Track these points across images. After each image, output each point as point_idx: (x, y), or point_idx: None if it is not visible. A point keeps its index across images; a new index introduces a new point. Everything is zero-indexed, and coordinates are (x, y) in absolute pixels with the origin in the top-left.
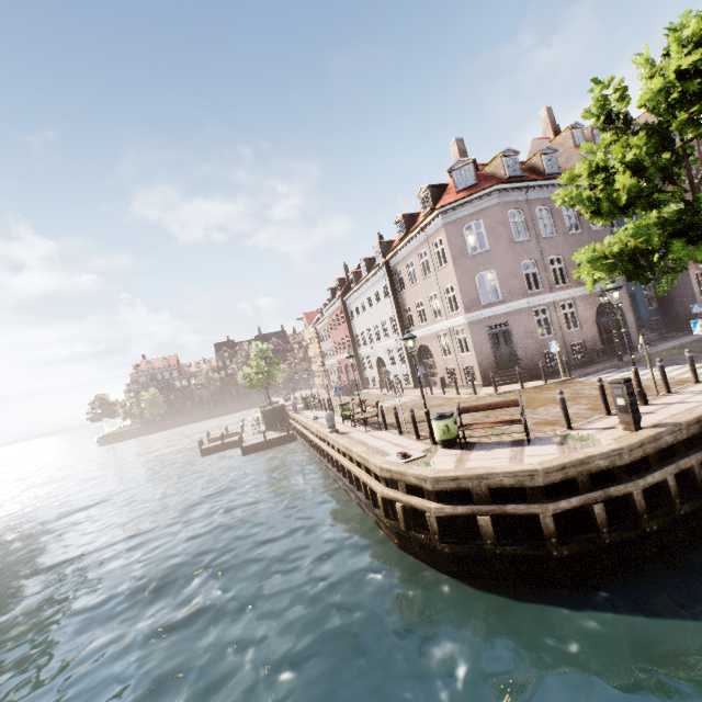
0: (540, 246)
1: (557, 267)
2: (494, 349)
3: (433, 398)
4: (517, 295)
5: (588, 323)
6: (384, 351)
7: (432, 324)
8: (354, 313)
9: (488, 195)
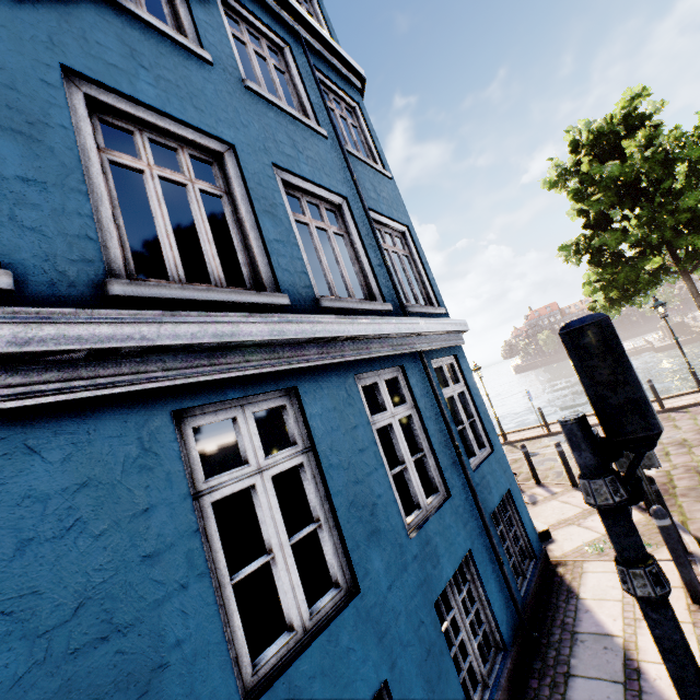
0: None
1: None
2: None
3: None
4: None
5: None
6: None
7: None
8: None
9: None
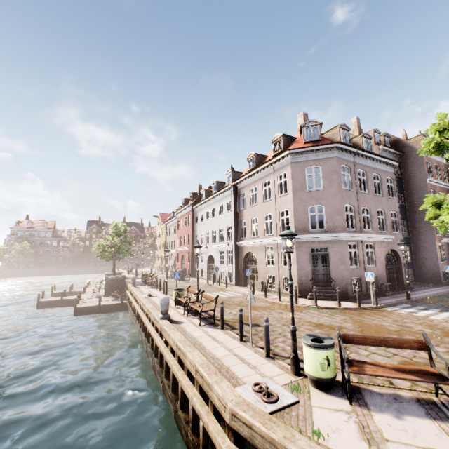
0: (358, 197)
1: (366, 215)
2: (312, 267)
3: (256, 299)
4: (338, 229)
5: (380, 262)
6: (216, 251)
7: (263, 237)
8: (199, 218)
9: (329, 149)
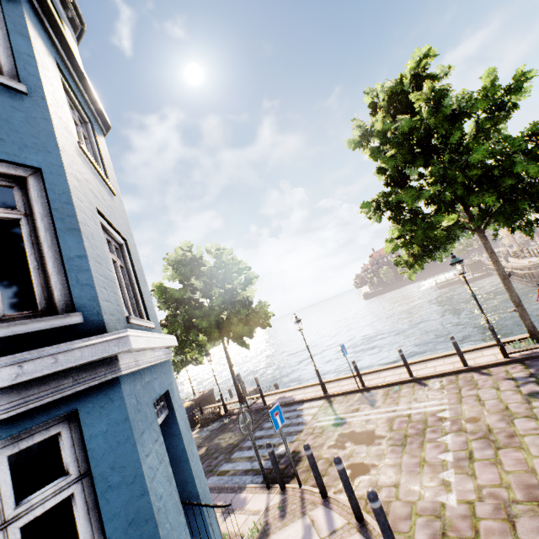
0: None
1: None
2: None
3: None
4: None
5: None
6: None
7: None
8: None
9: None
